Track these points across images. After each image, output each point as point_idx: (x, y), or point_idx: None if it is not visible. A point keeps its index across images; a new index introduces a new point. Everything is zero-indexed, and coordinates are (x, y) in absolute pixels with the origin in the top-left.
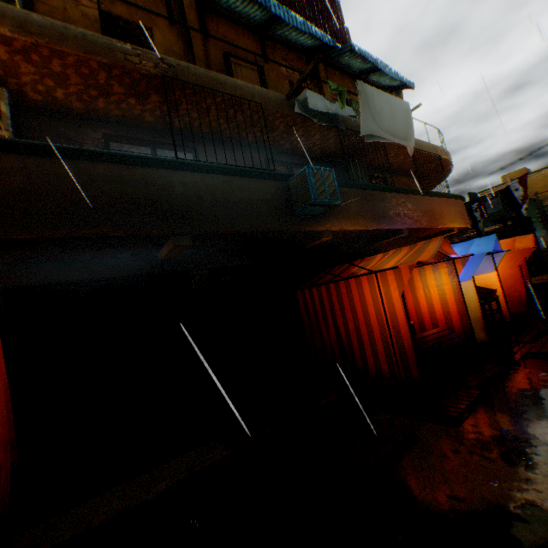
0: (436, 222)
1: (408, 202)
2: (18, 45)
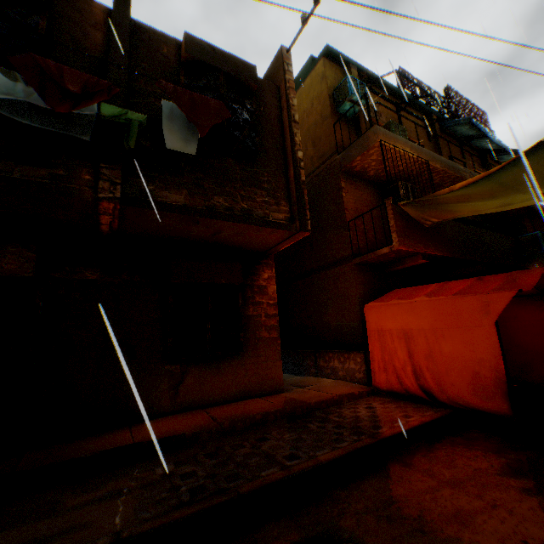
0: None
1: None
2: (435, 170)
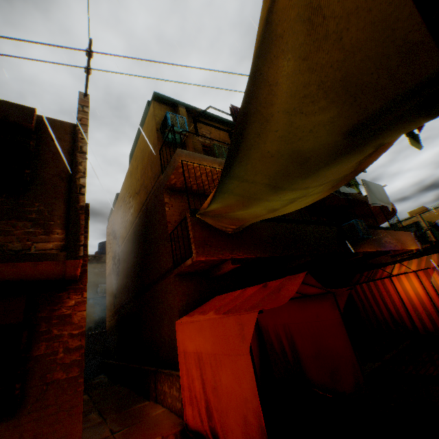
0: (403, 245)
1: (387, 234)
2: None
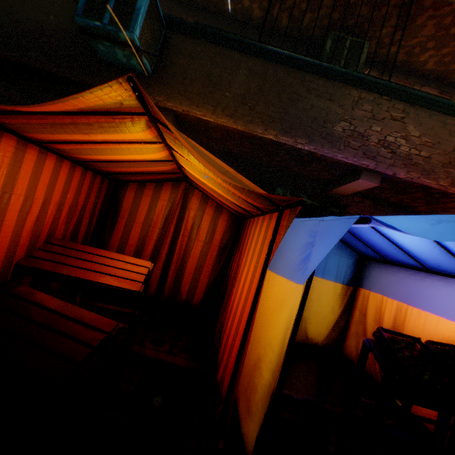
0: None
1: (412, 123)
2: None
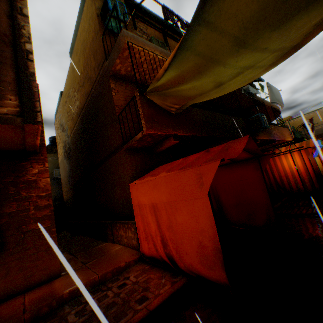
0: (284, 137)
1: (275, 129)
2: None
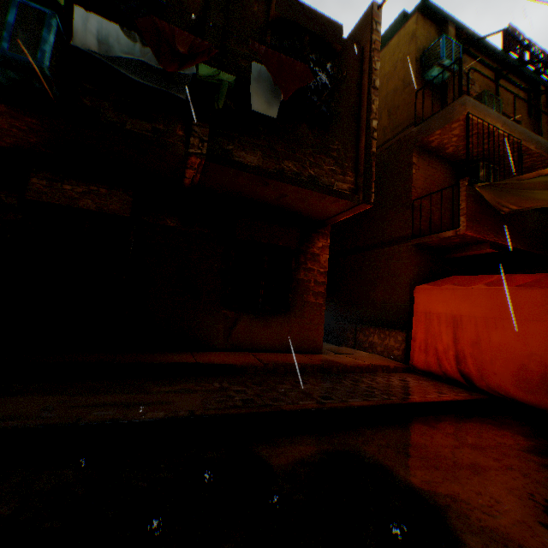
0: None
1: None
2: (526, 152)
